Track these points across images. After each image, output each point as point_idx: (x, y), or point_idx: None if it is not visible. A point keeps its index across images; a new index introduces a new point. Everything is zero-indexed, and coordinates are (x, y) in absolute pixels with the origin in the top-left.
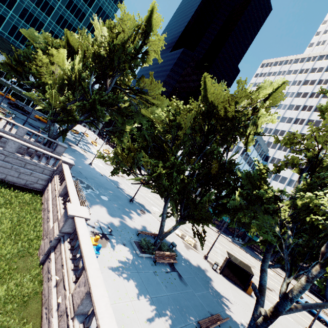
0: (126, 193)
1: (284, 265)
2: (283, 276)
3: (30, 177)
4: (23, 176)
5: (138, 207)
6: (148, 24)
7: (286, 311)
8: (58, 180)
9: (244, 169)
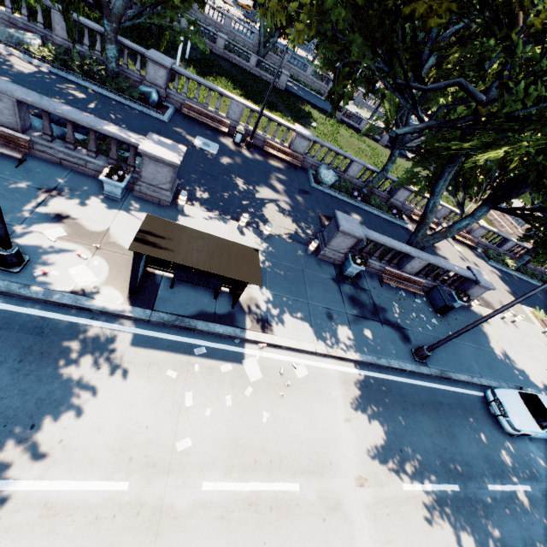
0: None
1: None
2: None
3: None
4: None
5: None
6: None
7: None
8: None
9: None
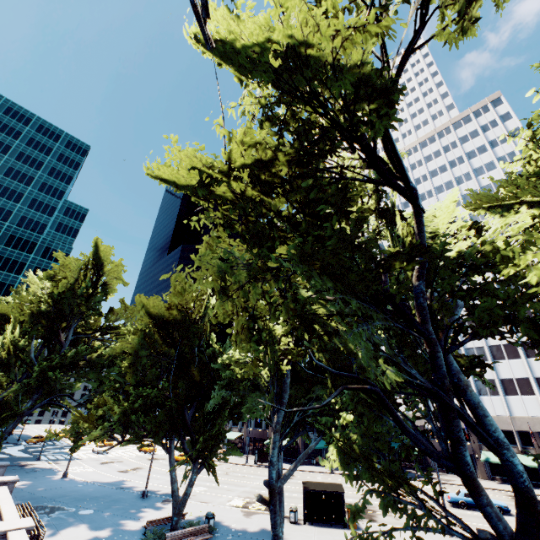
0: (138, 490)
1: (295, 437)
2: (452, 482)
3: None
4: None
5: (159, 499)
6: (97, 257)
7: (281, 481)
8: None
9: None
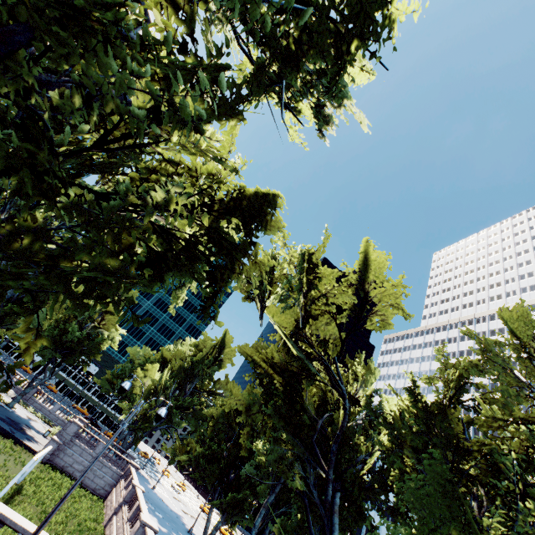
0: (188, 527)
1: None
2: None
3: (101, 481)
4: (96, 479)
5: None
6: (223, 341)
7: None
8: (123, 481)
9: (391, 499)
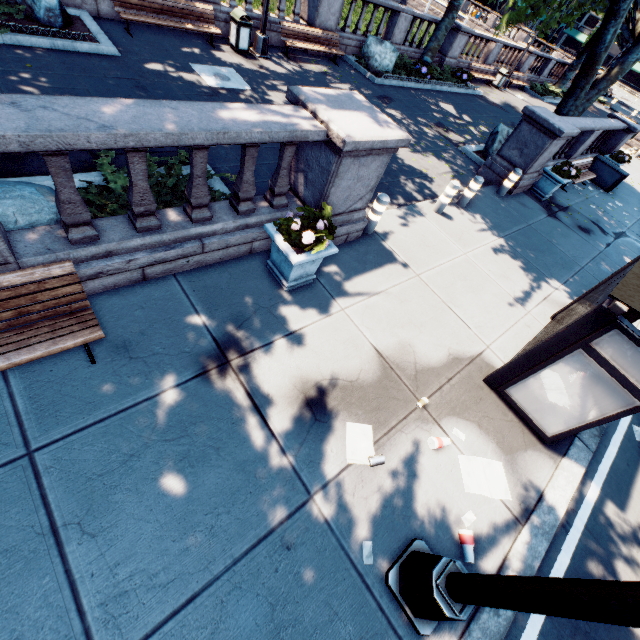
0: None
1: None
2: None
3: None
4: None
5: None
6: None
7: None
8: None
9: None
